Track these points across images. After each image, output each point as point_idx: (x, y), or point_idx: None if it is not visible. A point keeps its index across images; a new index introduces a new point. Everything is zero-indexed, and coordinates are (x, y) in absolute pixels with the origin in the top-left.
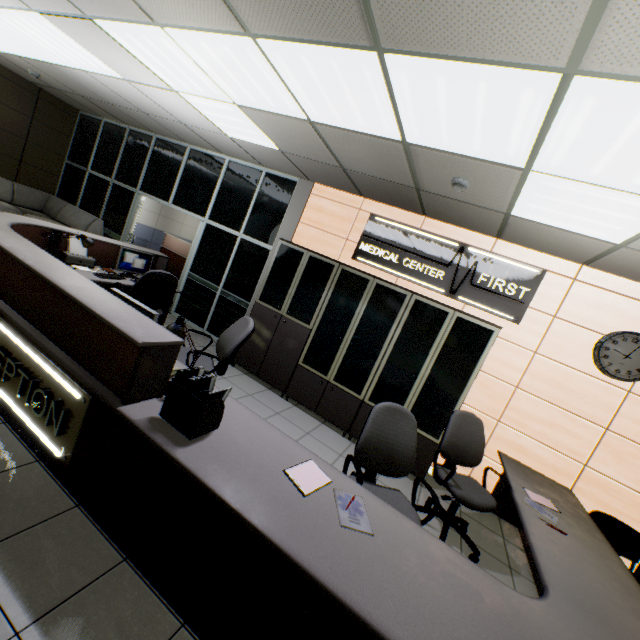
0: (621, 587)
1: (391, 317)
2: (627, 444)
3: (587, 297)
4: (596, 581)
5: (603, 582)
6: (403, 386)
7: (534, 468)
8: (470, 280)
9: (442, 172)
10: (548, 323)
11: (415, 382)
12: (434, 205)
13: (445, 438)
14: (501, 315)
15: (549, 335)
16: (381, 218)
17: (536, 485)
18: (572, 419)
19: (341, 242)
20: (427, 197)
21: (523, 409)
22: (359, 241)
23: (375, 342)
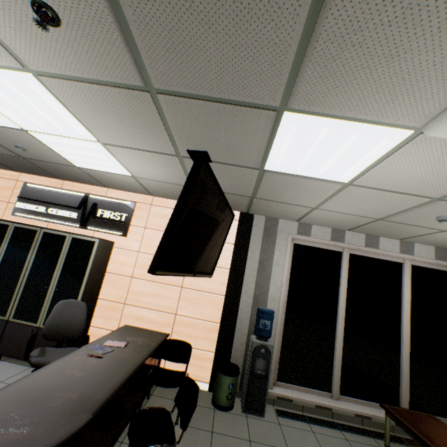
0: (107, 375)
1: (28, 248)
2: (193, 292)
3: (159, 213)
4: (80, 377)
5: (89, 376)
6: (40, 297)
7: (150, 328)
8: (92, 215)
9: (5, 140)
10: (142, 232)
11: (48, 291)
12: (49, 169)
13: (45, 323)
14: (115, 233)
15: (144, 239)
16: (32, 184)
17: (130, 336)
18: (164, 287)
19: (4, 205)
20: (36, 163)
21: (138, 290)
22: (17, 202)
23: (16, 270)
